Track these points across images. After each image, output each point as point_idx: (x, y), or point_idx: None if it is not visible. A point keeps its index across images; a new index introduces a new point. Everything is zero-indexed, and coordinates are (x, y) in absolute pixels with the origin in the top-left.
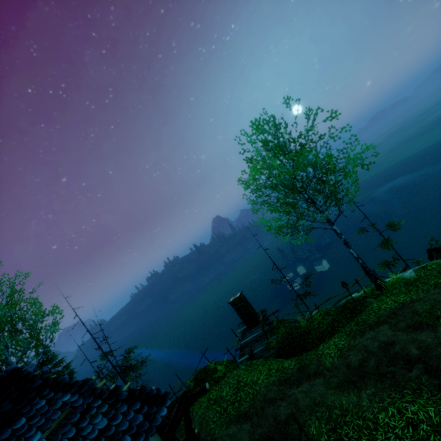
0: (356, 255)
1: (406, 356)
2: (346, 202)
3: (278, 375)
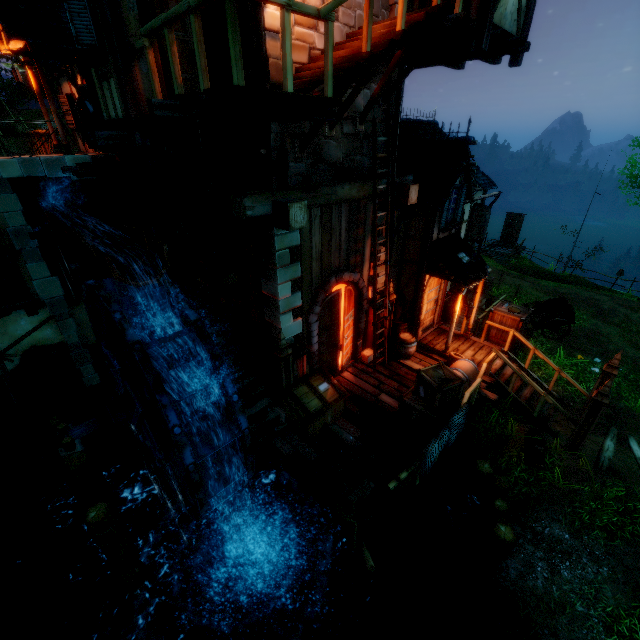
0: None
1: (596, 305)
2: None
3: (501, 269)
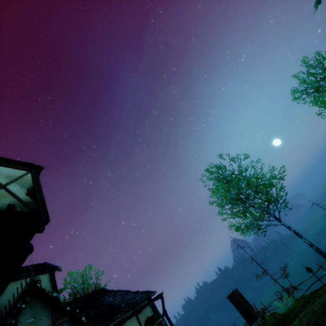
0: (308, 242)
1: None
2: (280, 204)
3: None
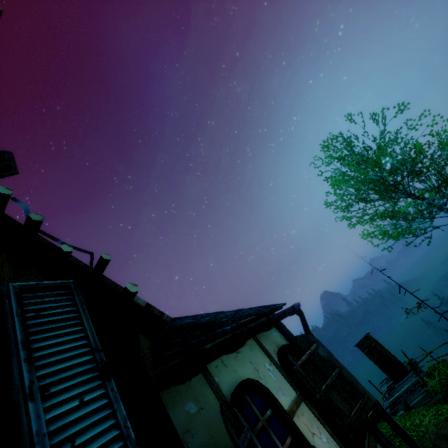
0: None
1: None
2: None
3: None
